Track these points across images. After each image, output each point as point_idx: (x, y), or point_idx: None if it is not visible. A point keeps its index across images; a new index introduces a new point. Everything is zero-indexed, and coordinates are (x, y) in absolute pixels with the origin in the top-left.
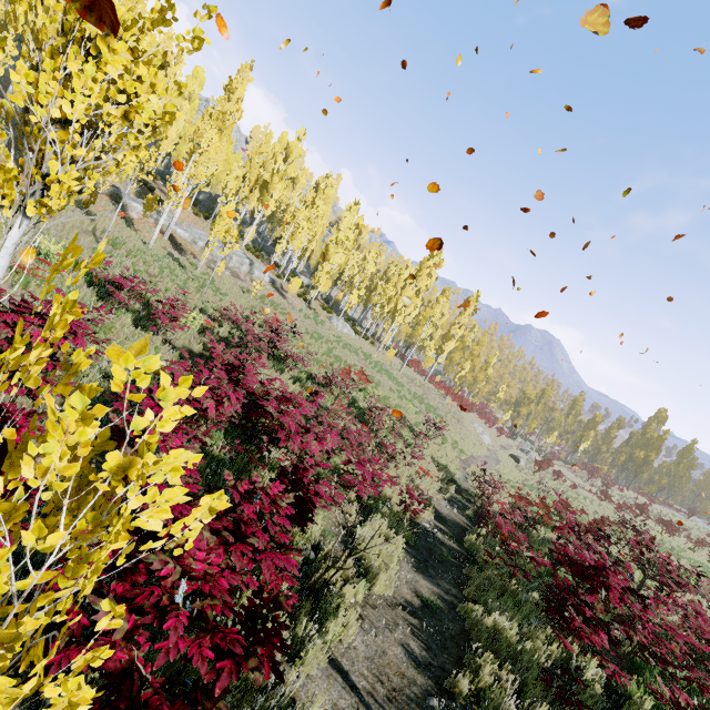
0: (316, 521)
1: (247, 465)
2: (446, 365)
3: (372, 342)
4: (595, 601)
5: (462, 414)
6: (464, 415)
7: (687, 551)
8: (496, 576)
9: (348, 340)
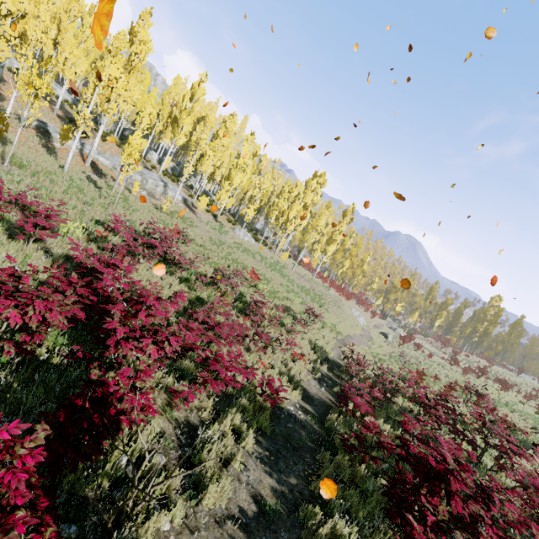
0: (149, 430)
1: (86, 371)
2: (331, 264)
3: (270, 247)
4: (437, 503)
5: (342, 302)
6: (344, 302)
7: (518, 405)
8: (347, 462)
9: (248, 245)
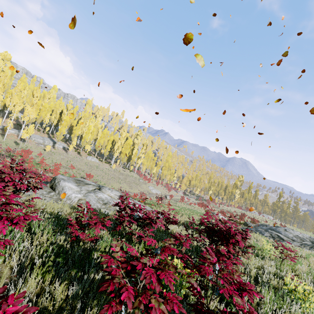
0: None
1: None
2: (150, 170)
3: (110, 164)
4: None
5: (145, 184)
6: (147, 184)
7: (200, 210)
8: None
9: (90, 162)
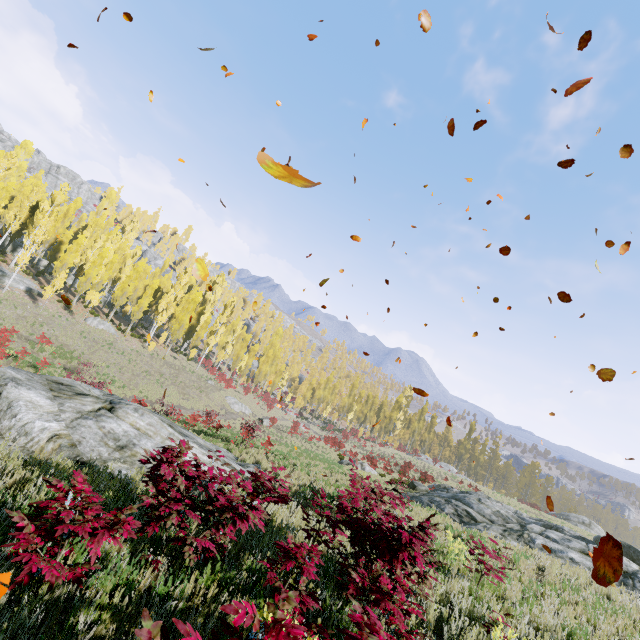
0: None
1: None
2: (234, 361)
3: (144, 340)
4: None
5: (220, 391)
6: (223, 391)
7: (329, 454)
8: None
9: (95, 331)
